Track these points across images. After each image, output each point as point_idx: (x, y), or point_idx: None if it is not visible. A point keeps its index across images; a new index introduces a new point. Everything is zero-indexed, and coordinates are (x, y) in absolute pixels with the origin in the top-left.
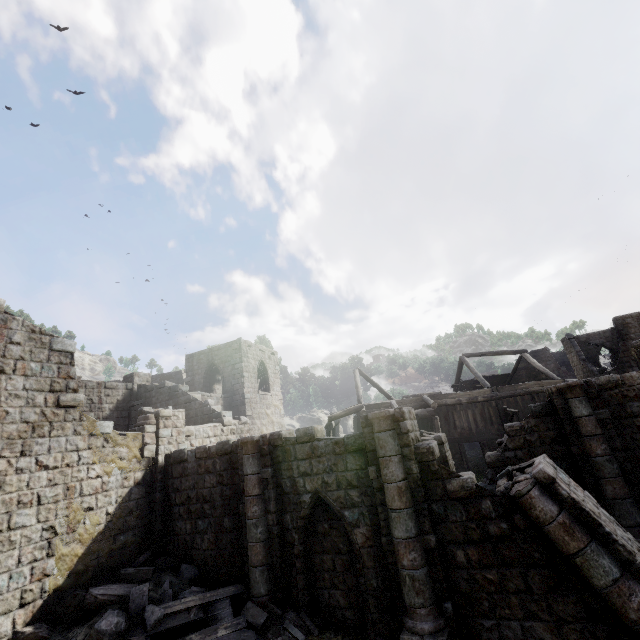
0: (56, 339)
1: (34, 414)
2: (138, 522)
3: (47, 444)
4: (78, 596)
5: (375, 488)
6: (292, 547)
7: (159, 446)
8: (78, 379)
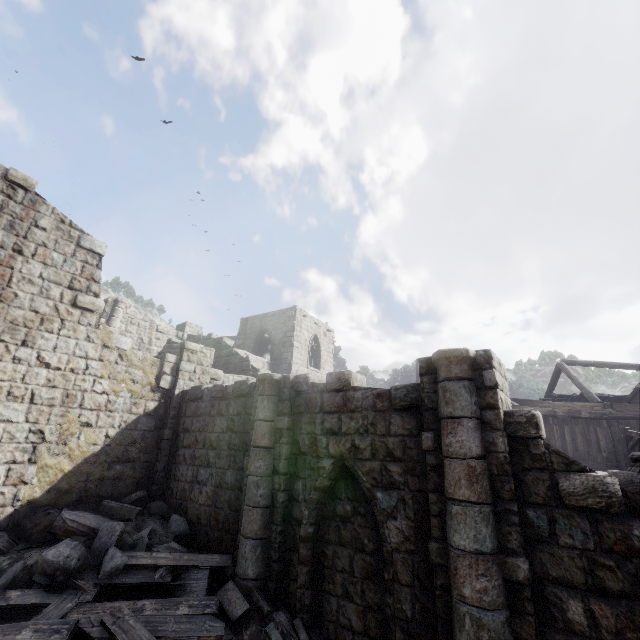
0: (85, 236)
1: (46, 306)
2: (140, 456)
3: (54, 341)
4: (50, 515)
5: (429, 464)
6: (298, 525)
7: (178, 379)
8: (132, 316)
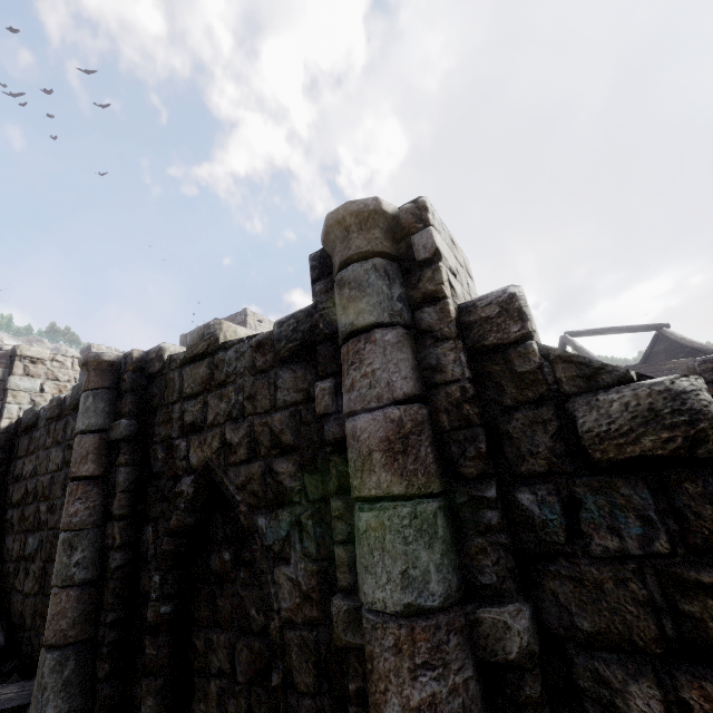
0: None
1: None
2: None
3: None
4: None
5: (328, 442)
6: (146, 604)
7: (6, 404)
8: None
